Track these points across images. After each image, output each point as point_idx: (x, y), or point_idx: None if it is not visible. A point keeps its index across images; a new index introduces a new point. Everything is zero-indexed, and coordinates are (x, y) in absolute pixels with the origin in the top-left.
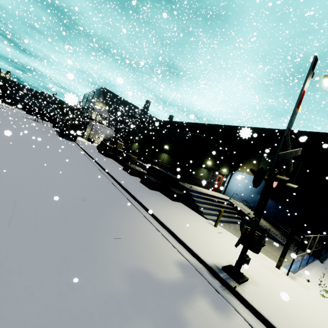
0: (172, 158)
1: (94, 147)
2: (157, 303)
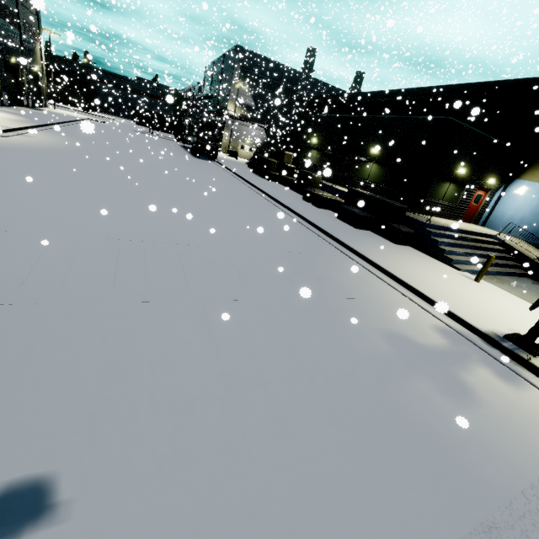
0: (387, 170)
1: (244, 167)
2: (429, 365)
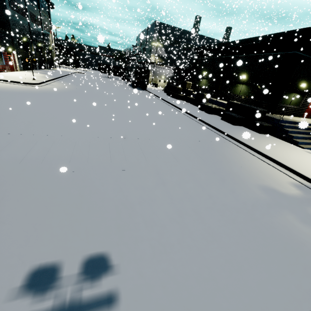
0: (252, 88)
1: (161, 92)
2: (291, 206)
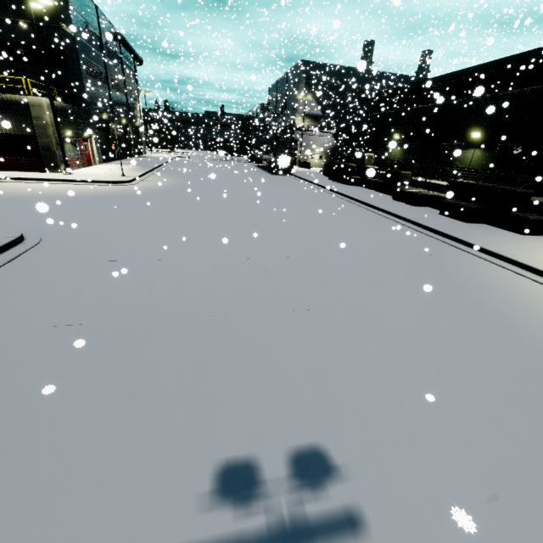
0: (494, 153)
1: (319, 176)
2: None
